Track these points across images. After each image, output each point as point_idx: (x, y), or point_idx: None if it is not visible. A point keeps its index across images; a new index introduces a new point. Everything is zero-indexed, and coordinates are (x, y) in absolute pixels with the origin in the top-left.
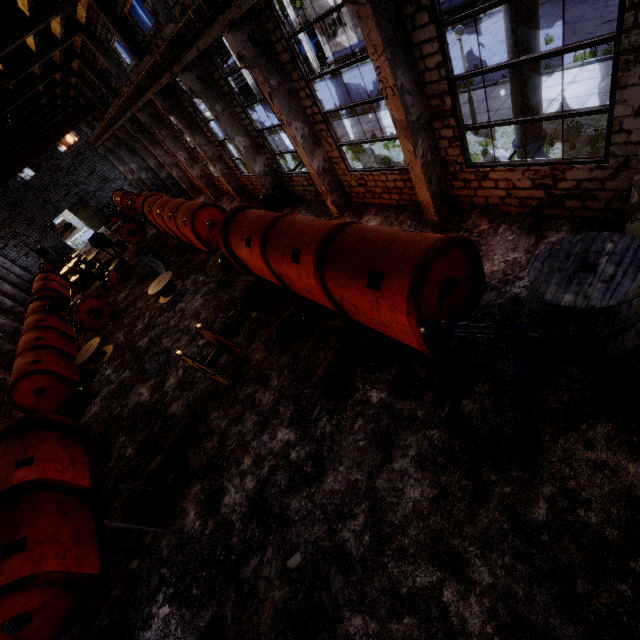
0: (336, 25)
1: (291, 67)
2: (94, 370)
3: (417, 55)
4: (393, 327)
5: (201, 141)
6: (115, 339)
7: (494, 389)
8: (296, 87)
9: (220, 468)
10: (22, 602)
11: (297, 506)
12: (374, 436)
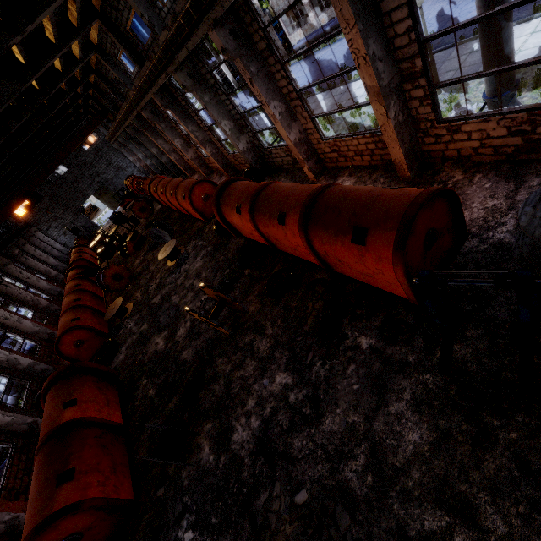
0: (299, 17)
1: (267, 53)
2: (119, 324)
3: (386, 23)
4: (378, 278)
5: (193, 128)
6: (134, 297)
7: (487, 333)
8: (272, 71)
9: (227, 408)
10: (74, 523)
11: (299, 445)
12: (367, 380)
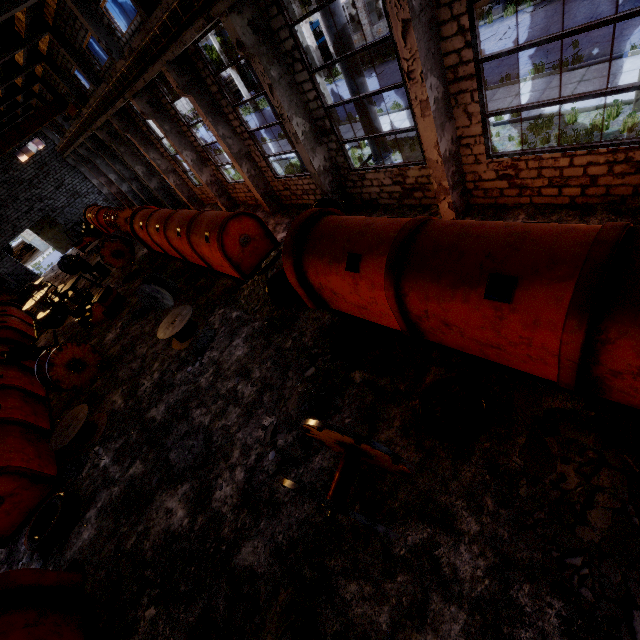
0: None
1: None
2: (81, 457)
3: None
4: None
5: (225, 132)
6: (109, 403)
7: None
8: (441, 17)
9: None
10: None
11: None
12: None
